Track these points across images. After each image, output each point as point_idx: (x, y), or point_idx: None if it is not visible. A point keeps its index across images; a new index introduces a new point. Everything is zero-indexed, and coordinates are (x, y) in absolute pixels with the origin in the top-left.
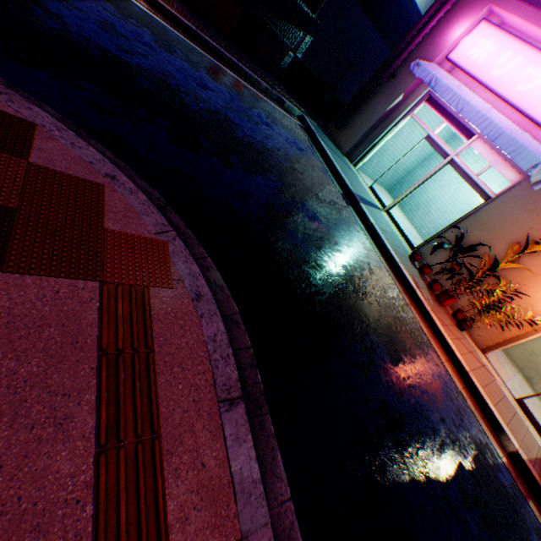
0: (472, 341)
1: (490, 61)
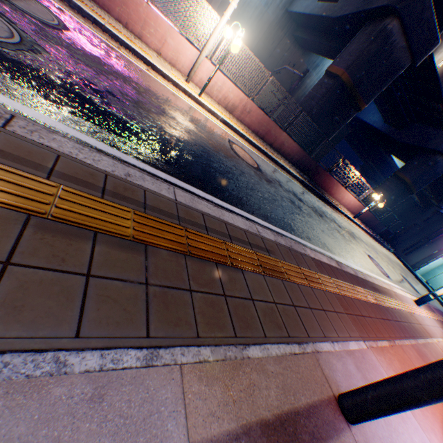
0: None
1: None
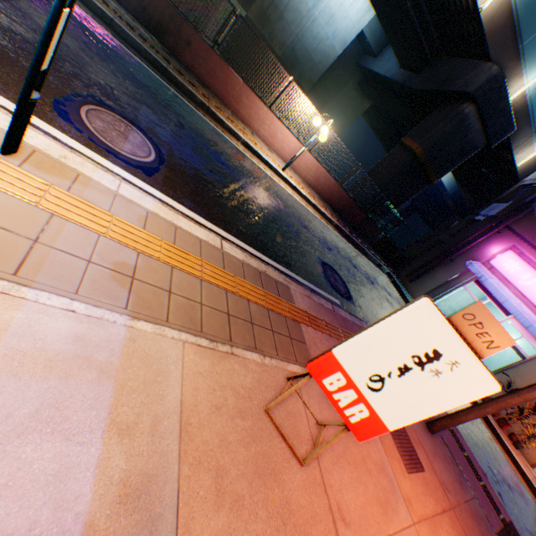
0: (522, 456)
1: (517, 274)
